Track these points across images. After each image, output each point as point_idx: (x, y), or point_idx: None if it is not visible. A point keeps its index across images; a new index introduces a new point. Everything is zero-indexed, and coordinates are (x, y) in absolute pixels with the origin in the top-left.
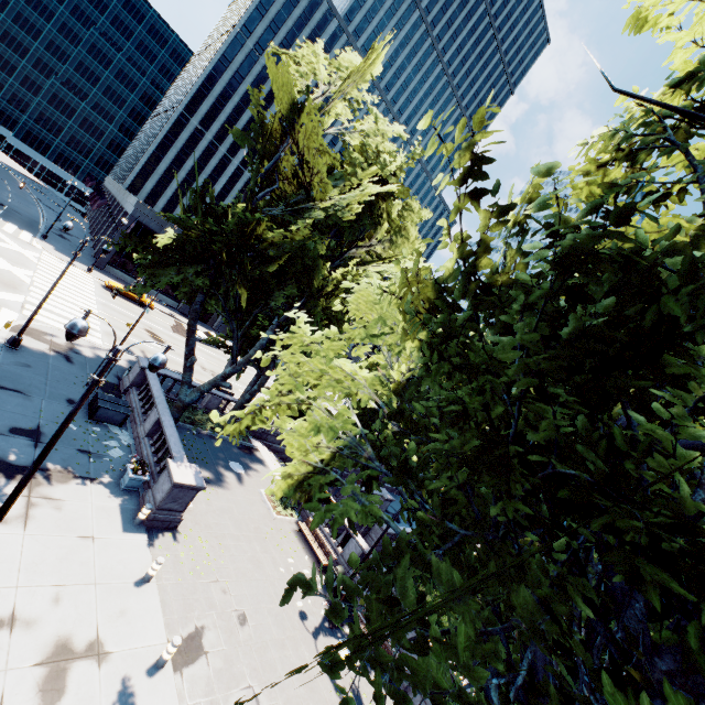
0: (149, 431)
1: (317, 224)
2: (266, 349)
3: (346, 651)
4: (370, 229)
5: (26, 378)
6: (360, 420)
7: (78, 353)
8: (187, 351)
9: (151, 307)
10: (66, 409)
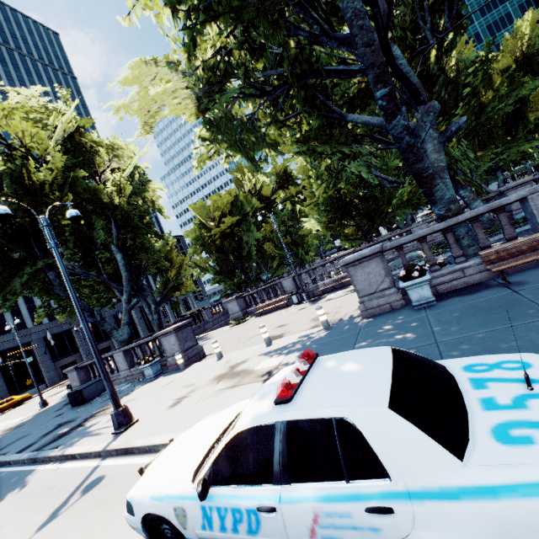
0: (127, 365)
1: (63, 171)
2: (130, 275)
3: (332, 295)
4: (96, 158)
5: (7, 442)
6: (224, 273)
7: (20, 424)
8: (88, 313)
9: (29, 397)
10: (61, 416)
